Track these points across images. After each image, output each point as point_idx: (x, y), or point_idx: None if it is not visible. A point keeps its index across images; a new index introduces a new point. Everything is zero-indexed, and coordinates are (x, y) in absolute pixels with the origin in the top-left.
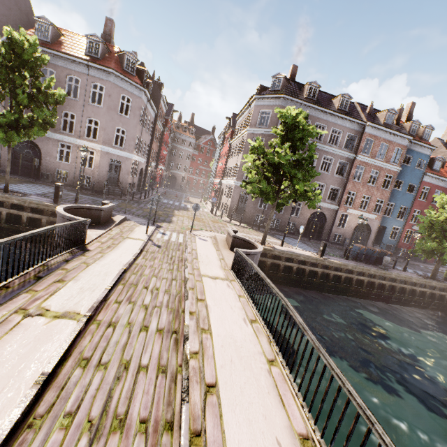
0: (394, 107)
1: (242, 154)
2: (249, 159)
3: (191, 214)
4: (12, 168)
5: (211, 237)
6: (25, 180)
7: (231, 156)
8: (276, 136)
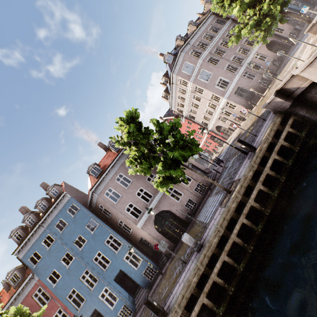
0: (205, 0)
1: (204, 90)
2: (234, 40)
3: (248, 124)
4: (173, 241)
5: (315, 44)
6: (189, 229)
7: (195, 115)
8: (203, 60)
